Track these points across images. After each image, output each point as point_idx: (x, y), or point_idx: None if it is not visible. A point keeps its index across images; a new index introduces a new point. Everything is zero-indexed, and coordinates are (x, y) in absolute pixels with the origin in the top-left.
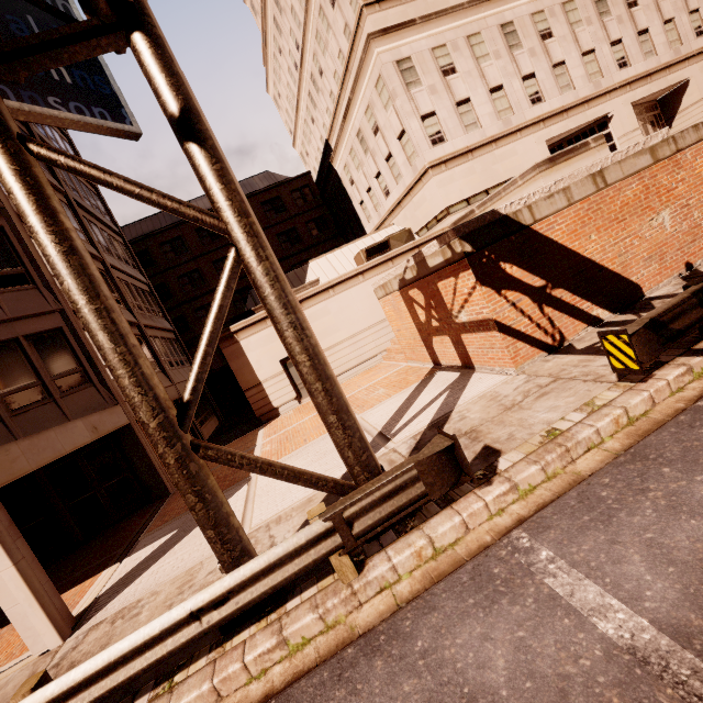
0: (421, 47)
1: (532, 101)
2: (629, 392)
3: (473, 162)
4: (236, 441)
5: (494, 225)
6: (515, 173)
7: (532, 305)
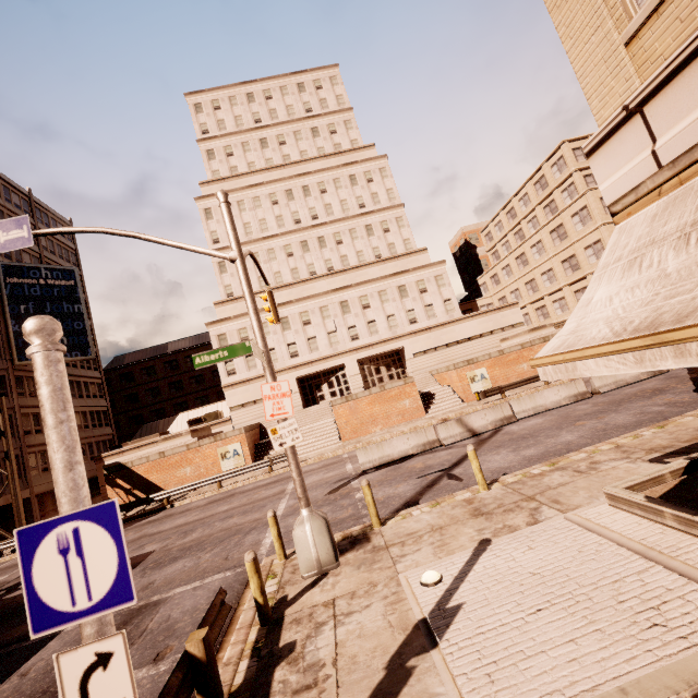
0: (233, 328)
1: (292, 356)
2: None
3: (250, 385)
4: None
5: (117, 466)
6: None
7: (124, 494)
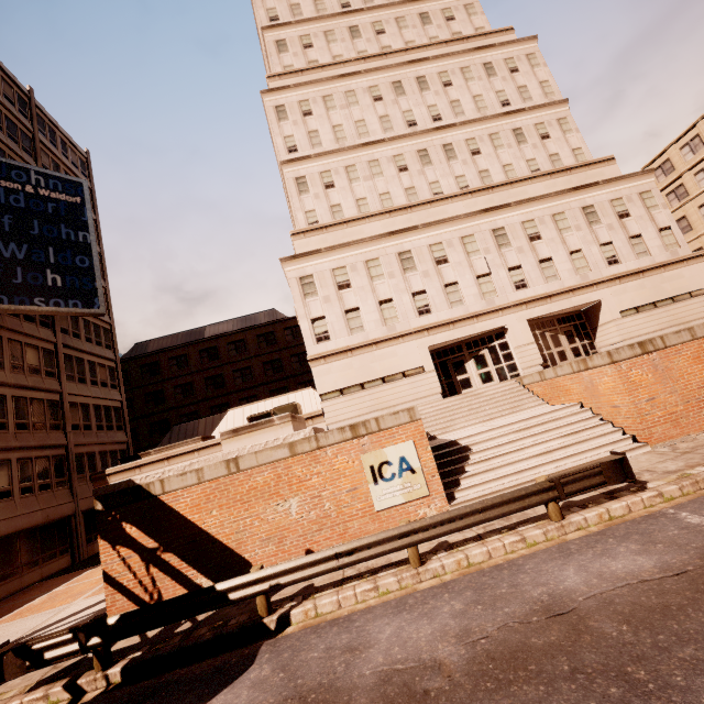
0: (323, 268)
1: (420, 312)
2: (7, 699)
3: (353, 358)
4: (73, 573)
5: (128, 491)
6: (393, 371)
7: (140, 563)
